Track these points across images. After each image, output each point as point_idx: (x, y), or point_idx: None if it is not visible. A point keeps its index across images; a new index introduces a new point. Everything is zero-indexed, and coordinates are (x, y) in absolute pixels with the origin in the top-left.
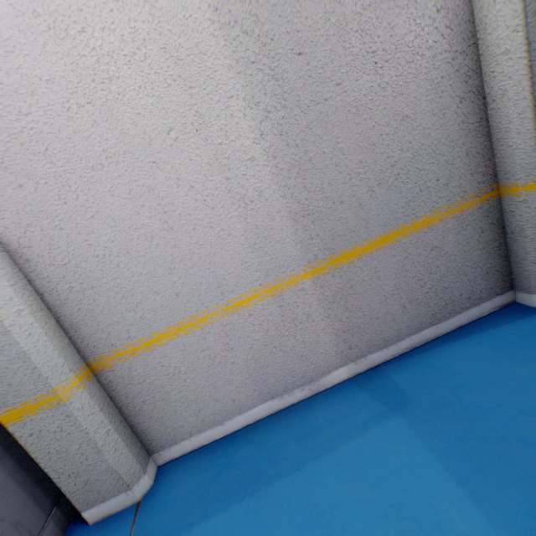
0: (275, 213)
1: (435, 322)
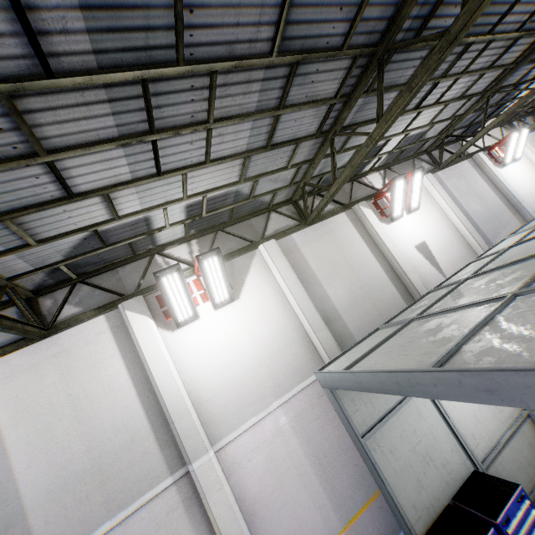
0: (329, 508)
1: None
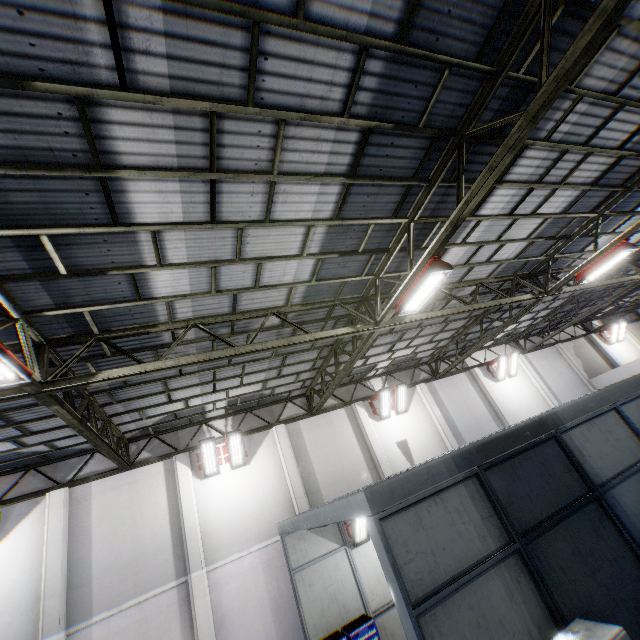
0: (274, 636)
1: None
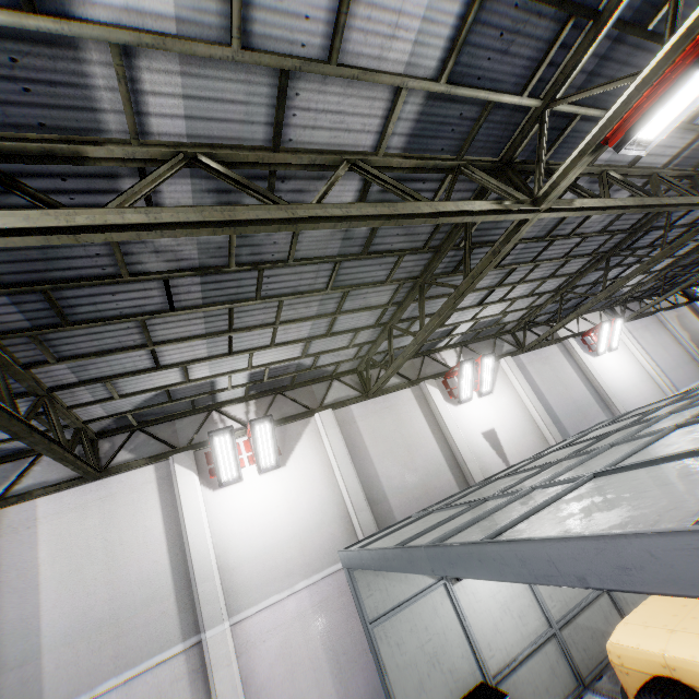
0: None
1: None
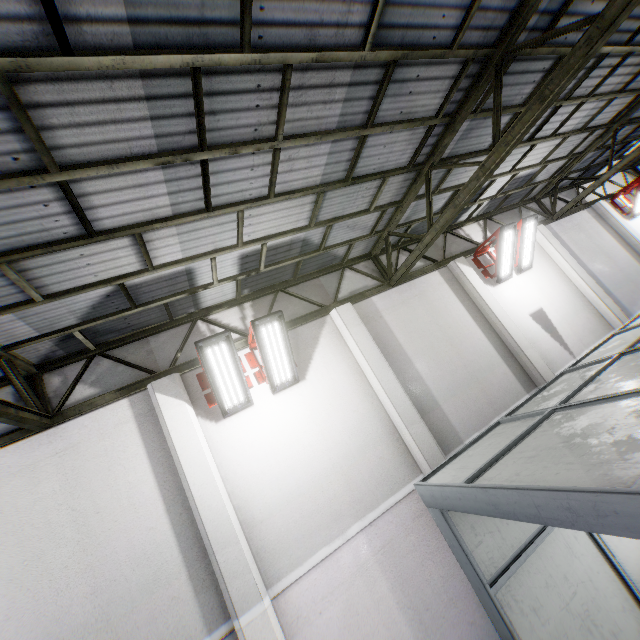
0: None
1: None
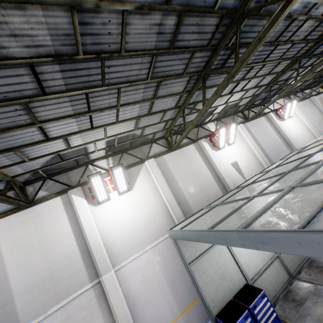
0: (174, 303)
1: (207, 321)
